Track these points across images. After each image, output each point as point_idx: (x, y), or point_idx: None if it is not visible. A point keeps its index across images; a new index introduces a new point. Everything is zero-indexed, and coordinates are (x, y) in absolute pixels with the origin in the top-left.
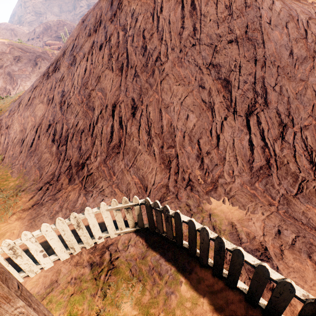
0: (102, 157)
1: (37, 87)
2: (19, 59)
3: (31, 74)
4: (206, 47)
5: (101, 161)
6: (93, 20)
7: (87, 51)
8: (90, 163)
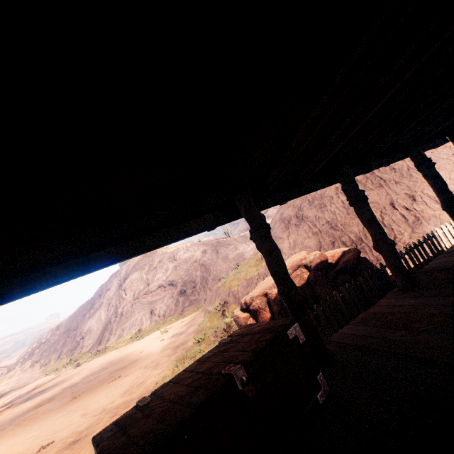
0: (408, 231)
1: (291, 234)
2: (206, 252)
3: (217, 260)
4: (442, 149)
5: (410, 233)
6: None
7: (333, 194)
8: (399, 239)
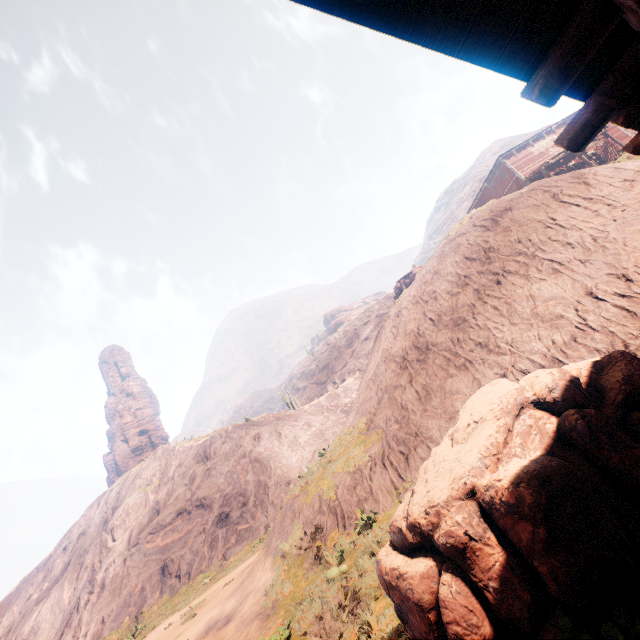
0: None
1: (414, 377)
2: (260, 437)
3: (281, 448)
4: (638, 204)
5: None
6: (444, 287)
7: (473, 300)
8: (636, 346)
